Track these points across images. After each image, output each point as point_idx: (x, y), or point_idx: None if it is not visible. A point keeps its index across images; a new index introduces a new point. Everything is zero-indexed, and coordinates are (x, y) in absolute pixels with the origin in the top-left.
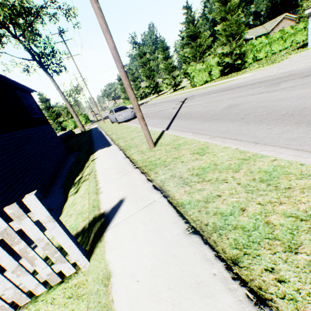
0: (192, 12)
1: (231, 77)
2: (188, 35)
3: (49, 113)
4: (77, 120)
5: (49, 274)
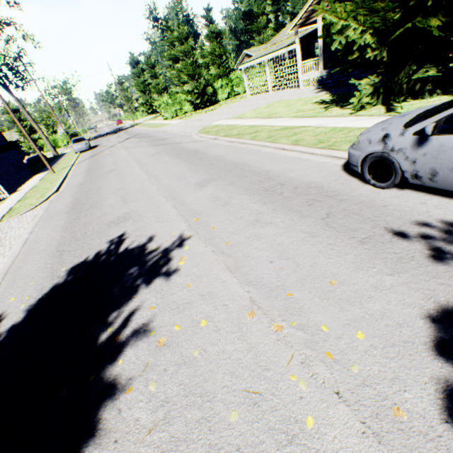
0: (175, 31)
1: (182, 118)
2: (171, 58)
3: (20, 128)
4: (49, 144)
5: (1, 196)
